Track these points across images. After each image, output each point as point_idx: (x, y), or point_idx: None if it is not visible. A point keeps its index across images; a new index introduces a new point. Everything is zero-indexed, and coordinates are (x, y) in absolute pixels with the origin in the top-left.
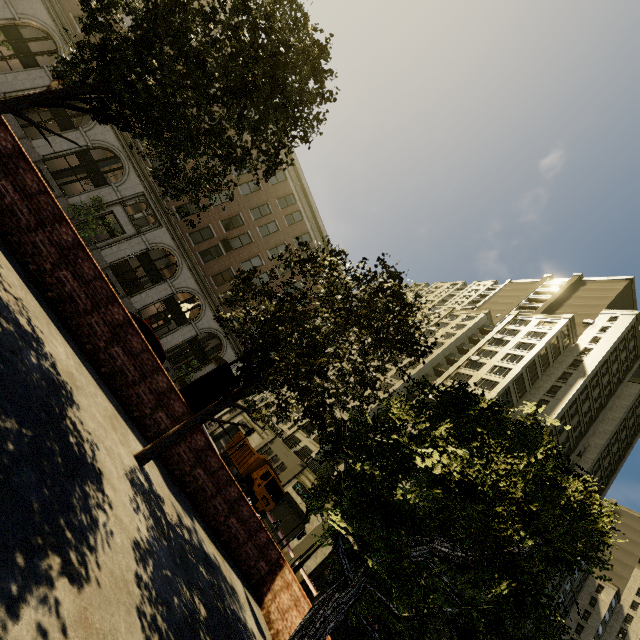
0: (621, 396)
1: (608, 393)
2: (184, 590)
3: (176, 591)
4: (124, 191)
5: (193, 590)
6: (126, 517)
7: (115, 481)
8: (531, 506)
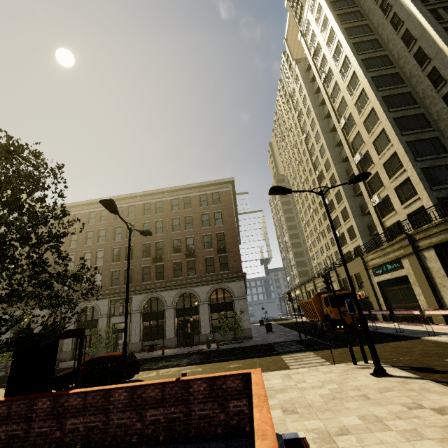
0: None
1: None
2: None
3: None
4: (104, 312)
5: None
6: None
7: None
8: None
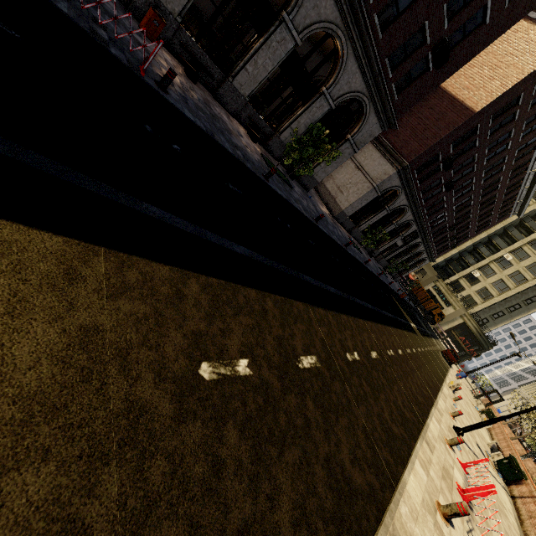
0: None
1: None
2: None
3: None
4: (405, 234)
5: None
6: None
7: None
8: None
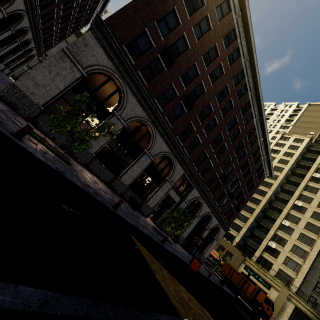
0: None
1: None
2: None
3: None
4: (174, 179)
5: None
6: None
7: None
8: None
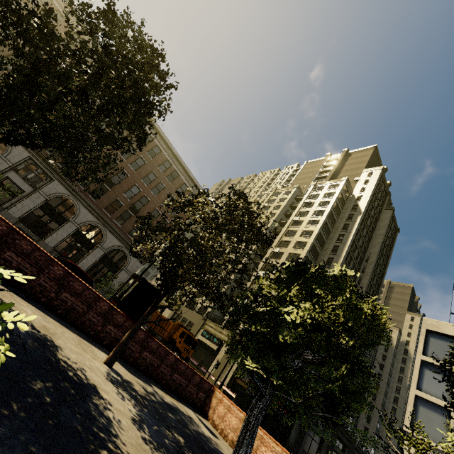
0: (382, 219)
1: (375, 220)
2: (167, 433)
3: (164, 436)
4: (12, 159)
5: (171, 430)
6: (120, 406)
7: (104, 387)
8: (348, 324)
